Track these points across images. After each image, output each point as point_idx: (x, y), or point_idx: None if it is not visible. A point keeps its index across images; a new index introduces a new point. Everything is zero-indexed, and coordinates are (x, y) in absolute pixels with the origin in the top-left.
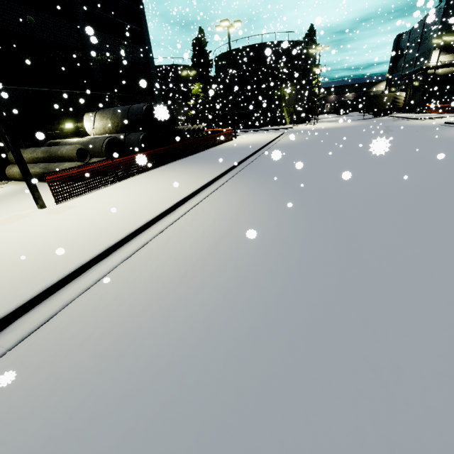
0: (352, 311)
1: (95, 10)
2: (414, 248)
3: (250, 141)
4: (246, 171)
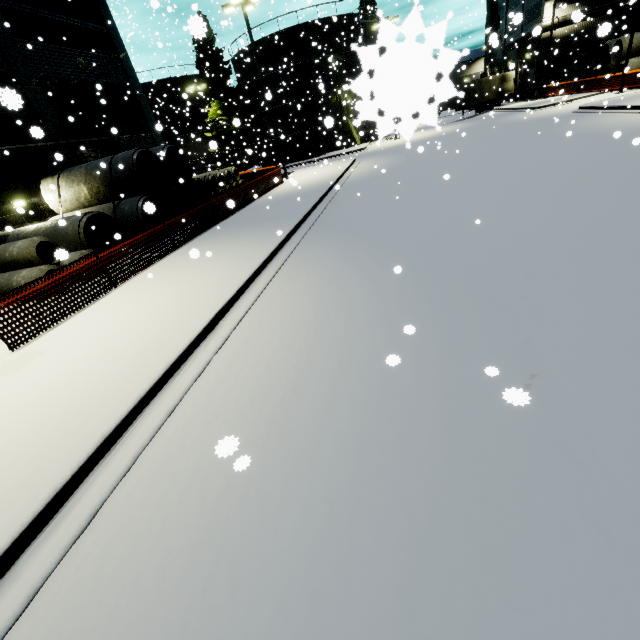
0: (571, 509)
1: (18, 4)
2: (625, 342)
3: (309, 180)
4: (314, 233)
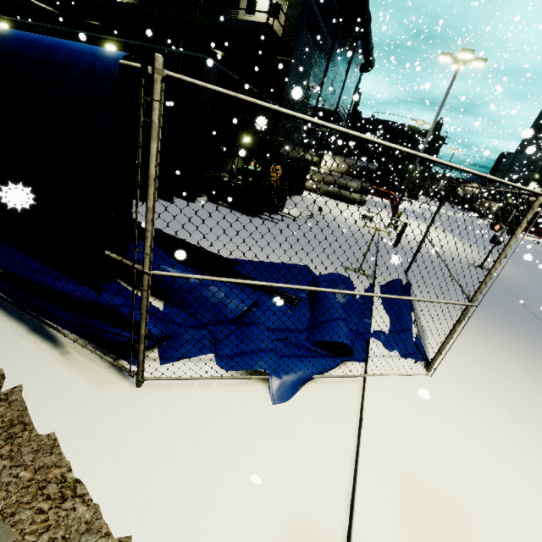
0: None
1: (347, 84)
2: None
3: (409, 207)
4: (449, 232)
